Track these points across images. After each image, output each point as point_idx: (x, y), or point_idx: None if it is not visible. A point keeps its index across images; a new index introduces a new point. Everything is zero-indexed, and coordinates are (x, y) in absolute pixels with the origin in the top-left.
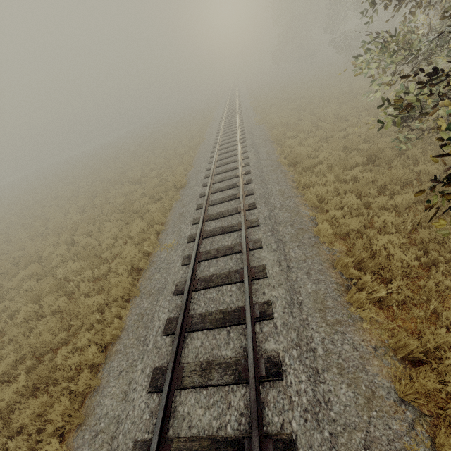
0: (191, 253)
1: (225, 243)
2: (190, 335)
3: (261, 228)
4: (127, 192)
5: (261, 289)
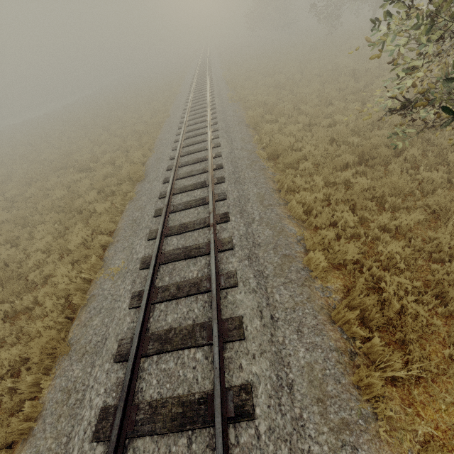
0: (143, 287)
1: (188, 274)
2: (133, 443)
3: (235, 253)
4: (70, 181)
5: (236, 360)
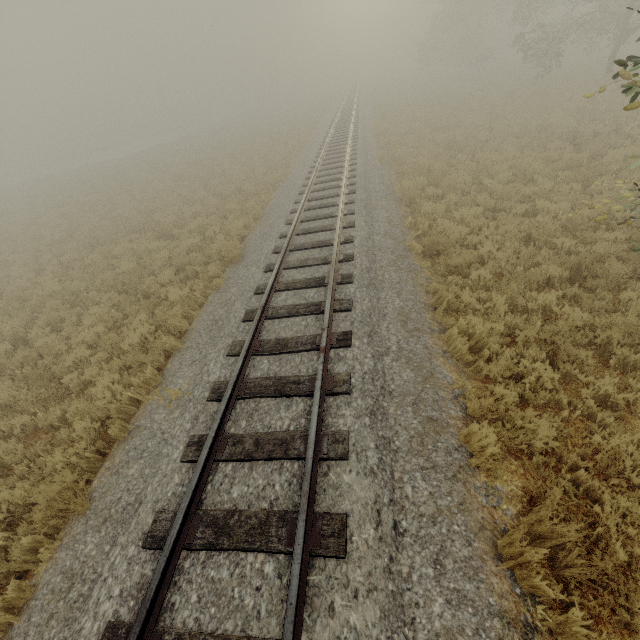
0: (207, 430)
1: (276, 422)
2: None
3: (352, 402)
4: (144, 250)
5: (326, 594)
